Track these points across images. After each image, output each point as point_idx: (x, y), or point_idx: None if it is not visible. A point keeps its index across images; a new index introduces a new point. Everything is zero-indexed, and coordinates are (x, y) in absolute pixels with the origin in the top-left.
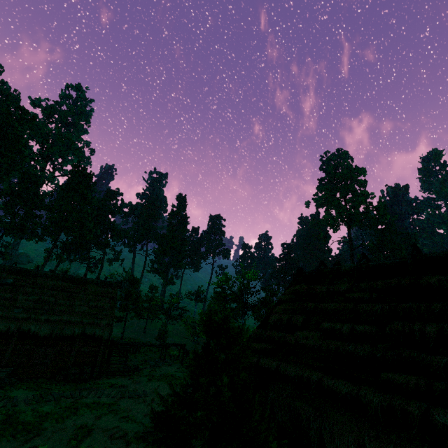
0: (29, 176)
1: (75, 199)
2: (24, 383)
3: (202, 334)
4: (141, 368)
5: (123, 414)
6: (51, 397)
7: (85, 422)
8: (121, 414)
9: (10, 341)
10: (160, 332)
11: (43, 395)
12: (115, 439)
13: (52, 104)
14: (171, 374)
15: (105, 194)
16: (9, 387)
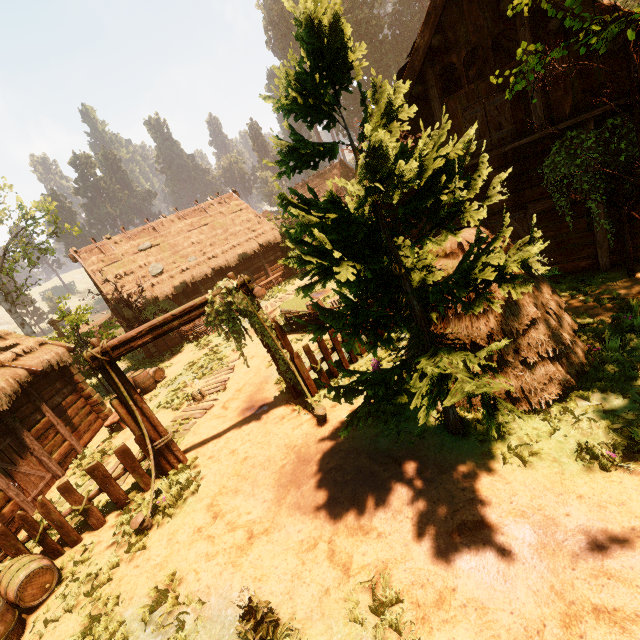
0: None
1: None
2: None
3: None
4: None
5: None
6: None
7: None
8: None
9: None
10: None
11: None
12: None
13: None
14: None
15: None
16: None
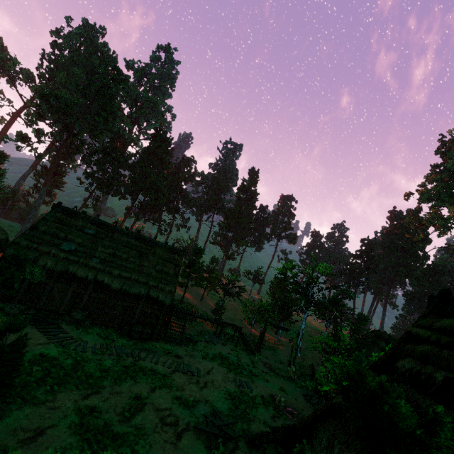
0: (118, 136)
1: (154, 162)
2: (96, 328)
3: (260, 321)
4: (196, 340)
5: (176, 393)
6: (114, 351)
7: (139, 392)
8: (174, 392)
9: (87, 287)
10: (217, 307)
11: (108, 346)
12: (166, 424)
13: (143, 66)
14: (225, 355)
15: (180, 161)
16: (83, 329)
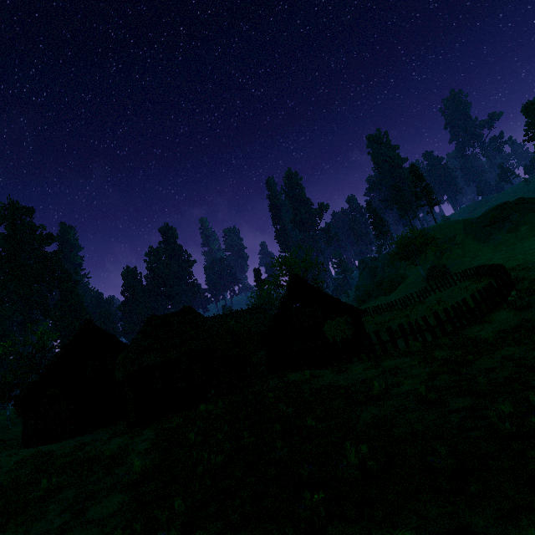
0: None
1: None
2: None
3: None
4: None
5: None
6: None
7: None
8: None
9: None
10: None
11: None
12: None
13: None
14: None
15: None
16: None
